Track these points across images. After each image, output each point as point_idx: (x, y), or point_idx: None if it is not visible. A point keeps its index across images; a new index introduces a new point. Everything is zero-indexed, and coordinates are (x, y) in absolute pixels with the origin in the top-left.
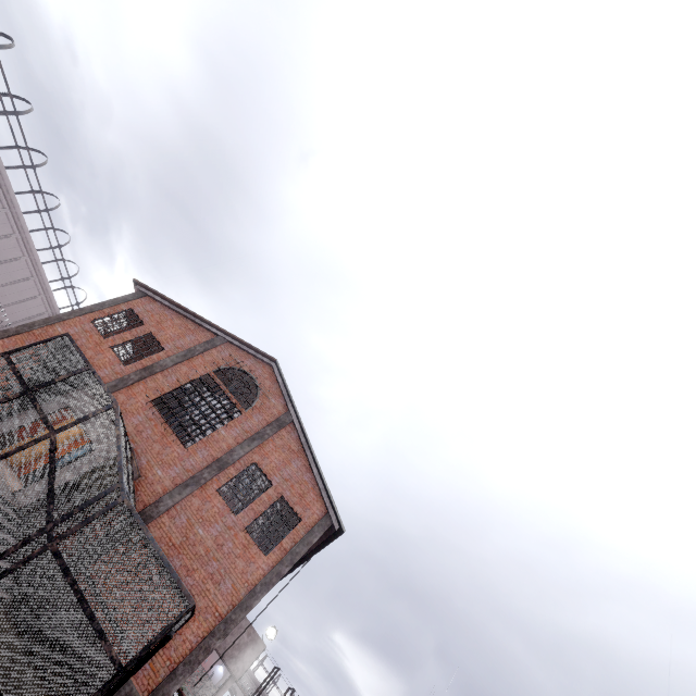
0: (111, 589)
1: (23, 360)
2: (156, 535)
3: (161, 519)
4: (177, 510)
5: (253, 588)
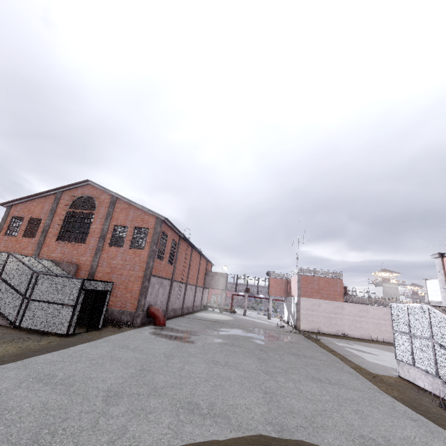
0: None
1: None
2: (101, 275)
3: (98, 270)
4: (101, 263)
5: (147, 261)
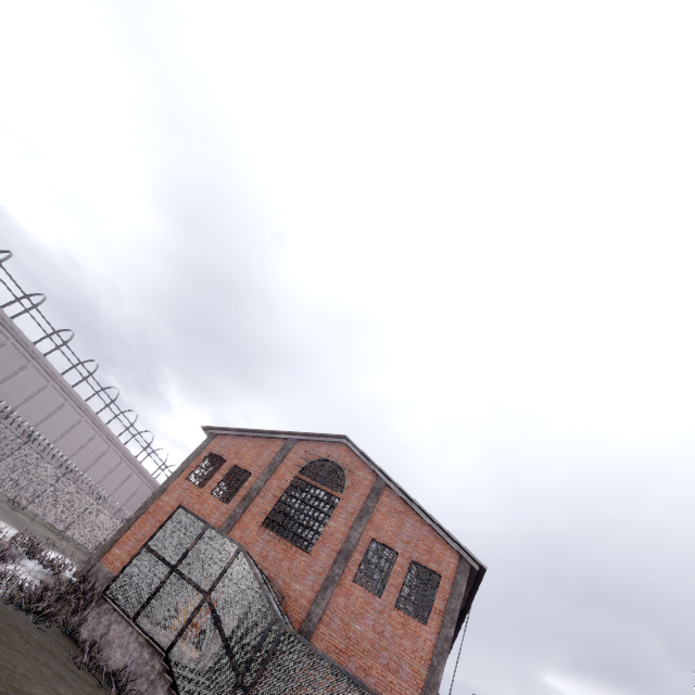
0: None
1: (159, 544)
2: (321, 648)
3: (319, 630)
4: (328, 615)
5: (431, 663)
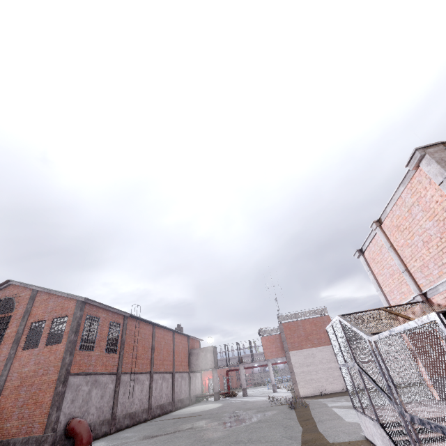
0: (3, 427)
1: None
2: (8, 393)
3: (6, 386)
4: (10, 376)
5: (63, 358)
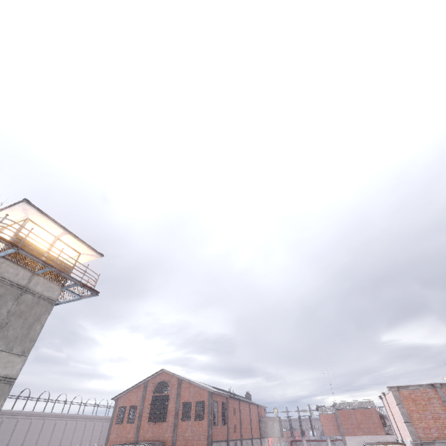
0: None
1: None
2: None
3: (177, 444)
4: (178, 437)
5: (207, 430)
